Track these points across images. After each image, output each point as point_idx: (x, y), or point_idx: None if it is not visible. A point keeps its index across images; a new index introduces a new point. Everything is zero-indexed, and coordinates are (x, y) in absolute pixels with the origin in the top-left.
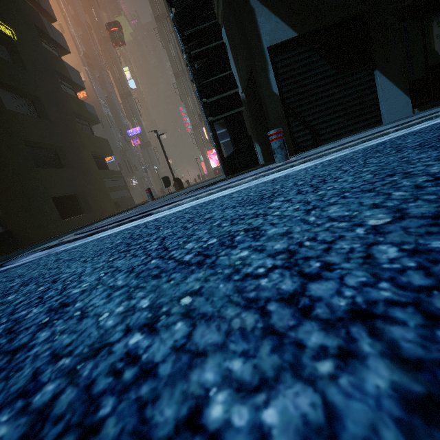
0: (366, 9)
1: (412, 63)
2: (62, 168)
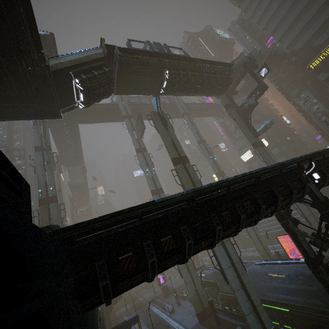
0: None
1: None
2: None
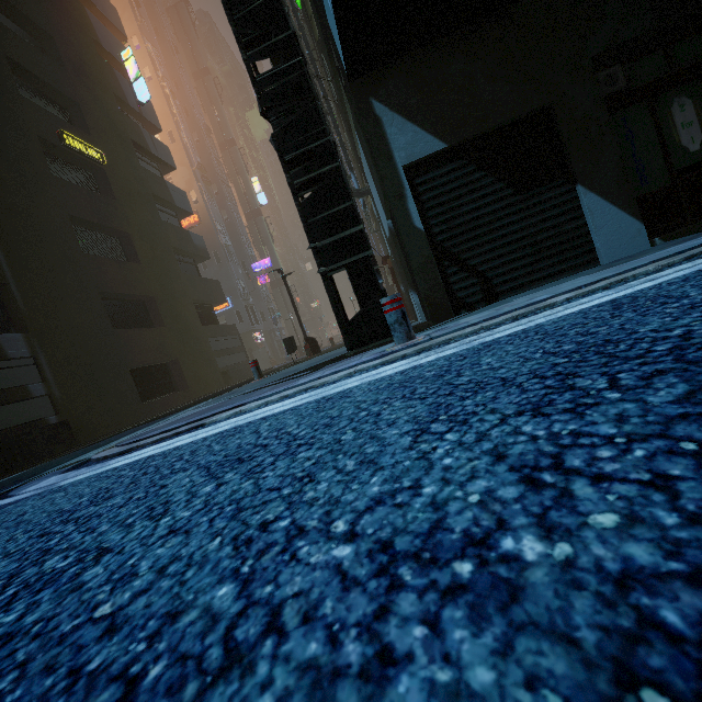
0: (551, 102)
1: (644, 168)
2: (150, 326)
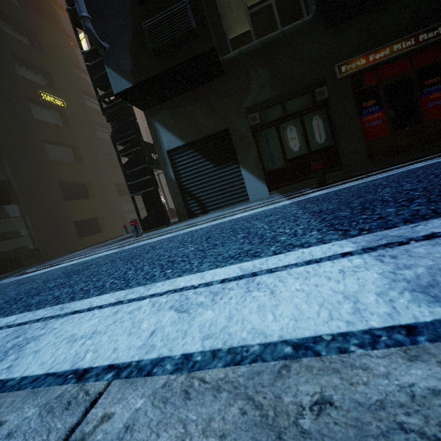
0: (228, 127)
1: (274, 157)
2: (88, 197)
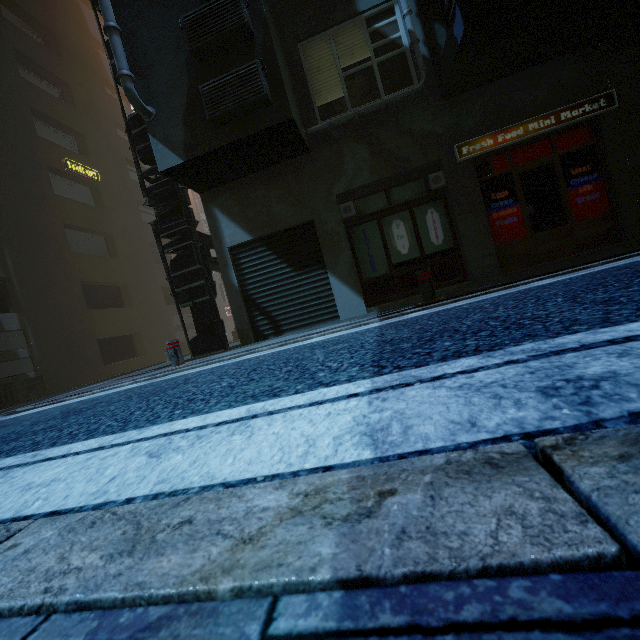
0: (313, 219)
1: (374, 261)
2: (122, 305)
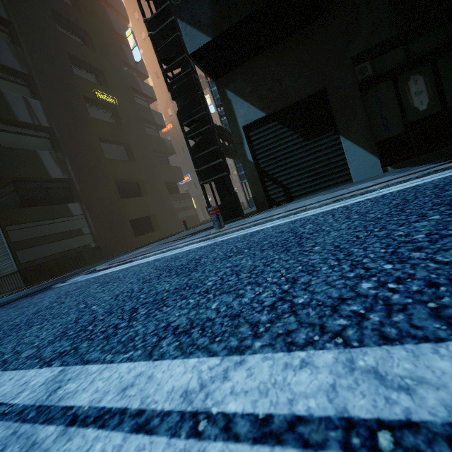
0: (325, 86)
1: (388, 122)
2: (141, 195)
